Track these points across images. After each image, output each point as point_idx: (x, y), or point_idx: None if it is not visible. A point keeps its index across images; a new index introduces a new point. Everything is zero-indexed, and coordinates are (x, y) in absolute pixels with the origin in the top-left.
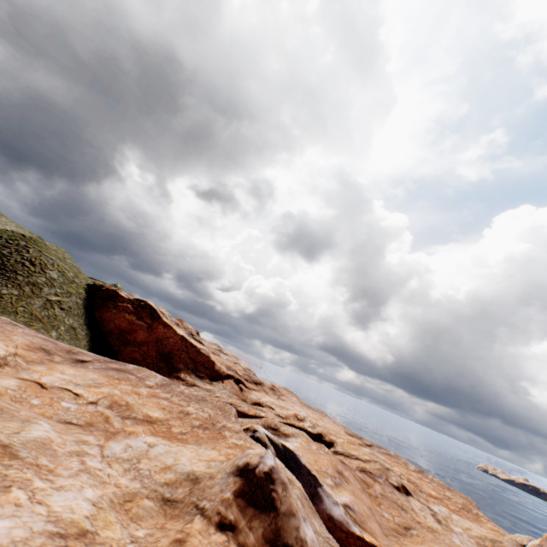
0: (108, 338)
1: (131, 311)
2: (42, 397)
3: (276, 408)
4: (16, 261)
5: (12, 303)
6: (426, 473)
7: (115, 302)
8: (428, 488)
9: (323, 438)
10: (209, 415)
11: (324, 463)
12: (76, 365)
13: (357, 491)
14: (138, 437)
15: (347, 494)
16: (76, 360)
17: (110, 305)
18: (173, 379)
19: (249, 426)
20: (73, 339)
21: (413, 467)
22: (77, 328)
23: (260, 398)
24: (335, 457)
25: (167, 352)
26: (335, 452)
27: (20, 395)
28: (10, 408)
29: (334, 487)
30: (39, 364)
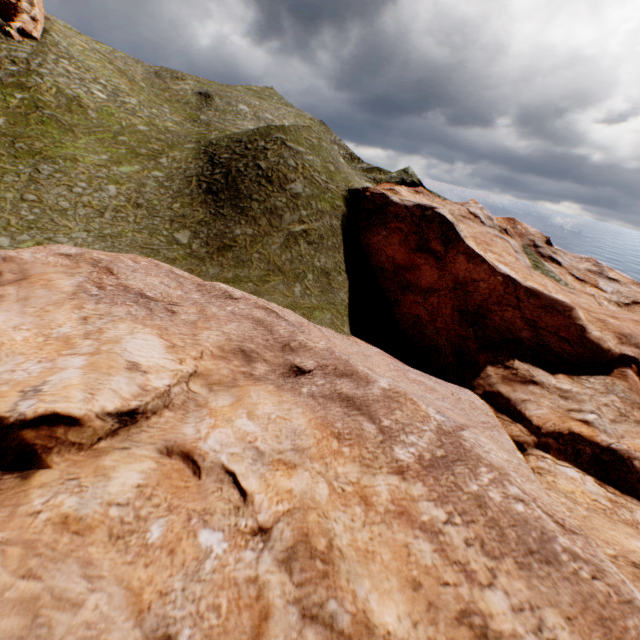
0: (379, 278)
1: (408, 231)
2: (173, 513)
3: None
4: (251, 180)
5: (245, 250)
6: None
7: (384, 216)
8: None
9: None
10: None
11: None
12: (284, 383)
13: None
14: None
15: None
16: (289, 367)
17: (378, 223)
18: (485, 363)
19: None
20: (325, 292)
21: None
22: (330, 272)
23: None
24: None
25: (473, 307)
26: None
27: (136, 512)
28: (69, 592)
29: None
30: (226, 388)
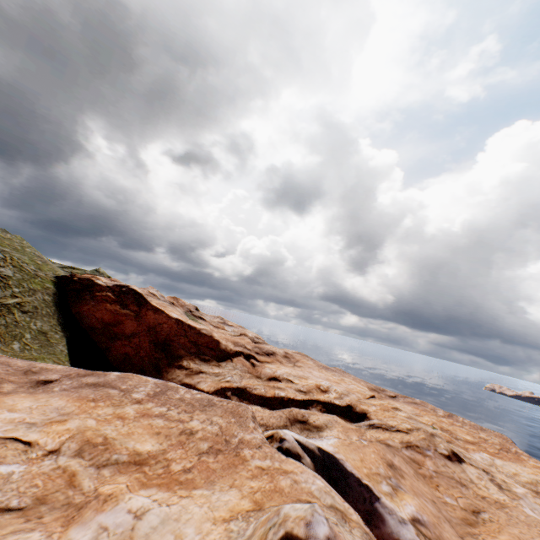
0: (92, 335)
1: (112, 300)
2: None
3: (294, 379)
4: None
5: None
6: (456, 415)
7: (92, 292)
8: (462, 433)
9: (353, 409)
10: (220, 428)
11: (372, 460)
12: (35, 390)
13: (414, 481)
14: (119, 503)
15: (410, 499)
16: (37, 382)
17: (87, 297)
18: (175, 369)
19: (274, 433)
20: (45, 347)
21: (441, 412)
22: (48, 332)
23: (275, 372)
24: (381, 445)
25: (162, 340)
26: (371, 426)
27: None
28: None
29: (393, 495)
30: None
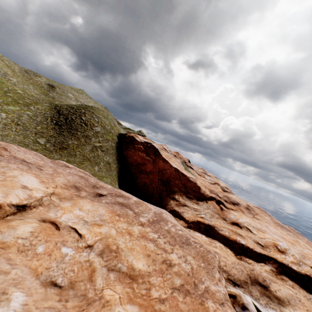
0: (130, 168)
1: (142, 150)
2: (48, 242)
3: (253, 230)
4: (78, 123)
5: (73, 150)
6: None
7: (133, 144)
8: None
9: (311, 281)
10: (191, 269)
11: None
12: (94, 199)
13: None
14: None
15: None
16: (96, 194)
17: (130, 146)
18: (170, 199)
19: (236, 295)
20: (108, 171)
21: None
22: (111, 163)
23: (237, 219)
24: None
25: (165, 179)
26: None
27: (30, 242)
28: (2, 268)
29: None
30: (68, 200)
